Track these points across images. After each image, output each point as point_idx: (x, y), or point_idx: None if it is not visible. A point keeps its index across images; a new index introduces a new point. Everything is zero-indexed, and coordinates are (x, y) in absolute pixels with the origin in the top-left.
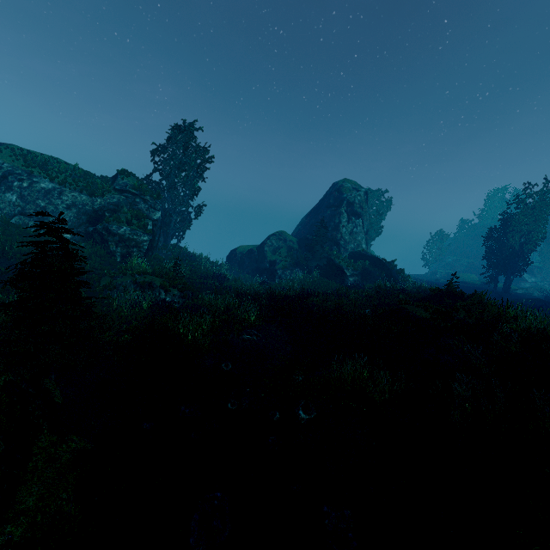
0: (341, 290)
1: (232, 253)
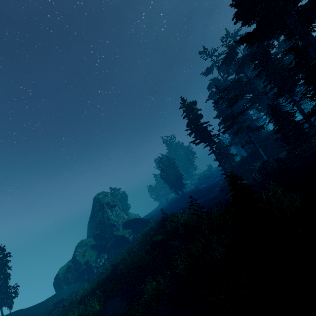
0: (129, 250)
1: (56, 278)
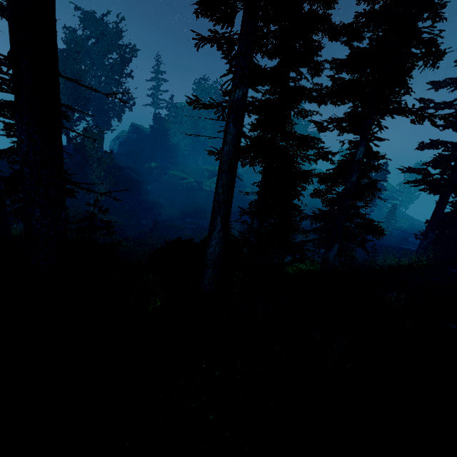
0: None
1: None
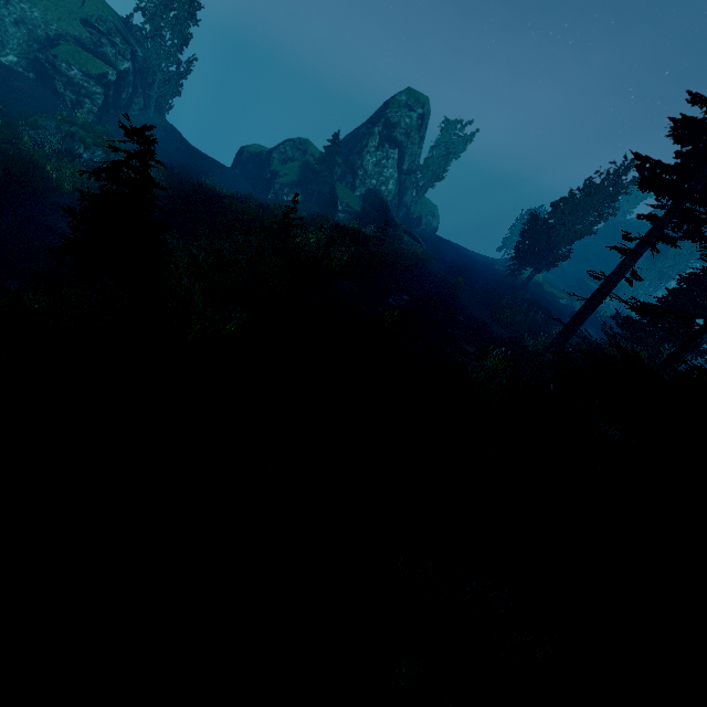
0: (276, 206)
1: (240, 150)
